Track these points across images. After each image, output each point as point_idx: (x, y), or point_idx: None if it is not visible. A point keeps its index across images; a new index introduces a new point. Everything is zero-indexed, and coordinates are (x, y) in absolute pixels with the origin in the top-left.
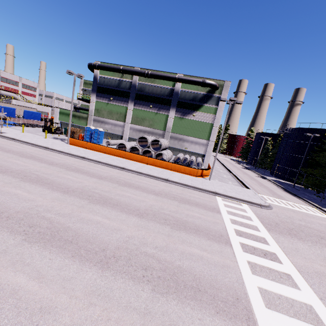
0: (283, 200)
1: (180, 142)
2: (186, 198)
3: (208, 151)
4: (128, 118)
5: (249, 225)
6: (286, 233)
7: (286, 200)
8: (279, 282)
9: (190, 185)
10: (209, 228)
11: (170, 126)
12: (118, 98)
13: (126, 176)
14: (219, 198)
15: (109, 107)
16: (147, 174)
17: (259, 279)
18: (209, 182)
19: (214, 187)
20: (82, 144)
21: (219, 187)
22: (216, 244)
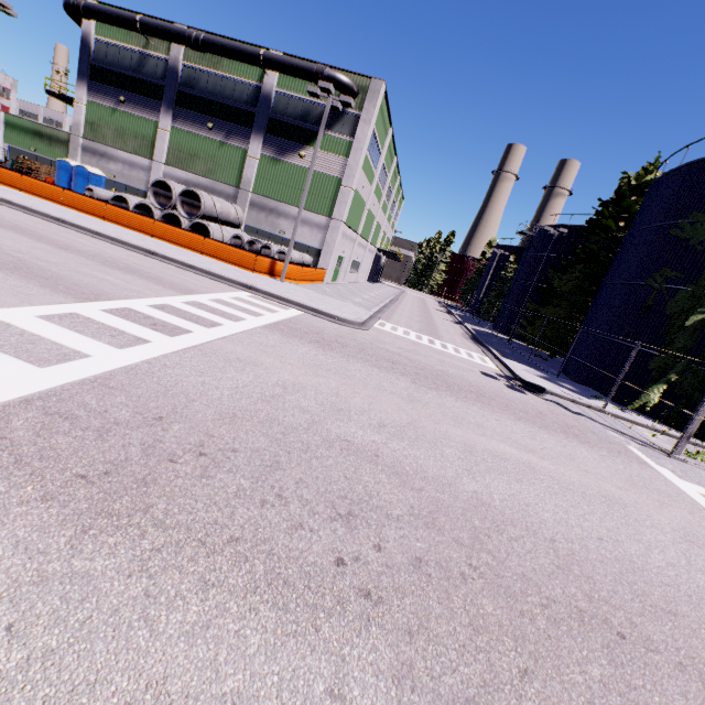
0: (429, 337)
1: (271, 217)
2: (144, 270)
3: (328, 242)
4: (159, 150)
5: (229, 314)
6: (307, 339)
7: (435, 339)
8: (88, 335)
9: (201, 267)
10: (88, 286)
11: (251, 176)
12: (139, 98)
13: (43, 226)
14: (246, 294)
15: (117, 120)
16: (111, 237)
17: (34, 321)
18: (274, 282)
19: (267, 284)
20: (12, 179)
21: (282, 288)
22: (46, 291)
